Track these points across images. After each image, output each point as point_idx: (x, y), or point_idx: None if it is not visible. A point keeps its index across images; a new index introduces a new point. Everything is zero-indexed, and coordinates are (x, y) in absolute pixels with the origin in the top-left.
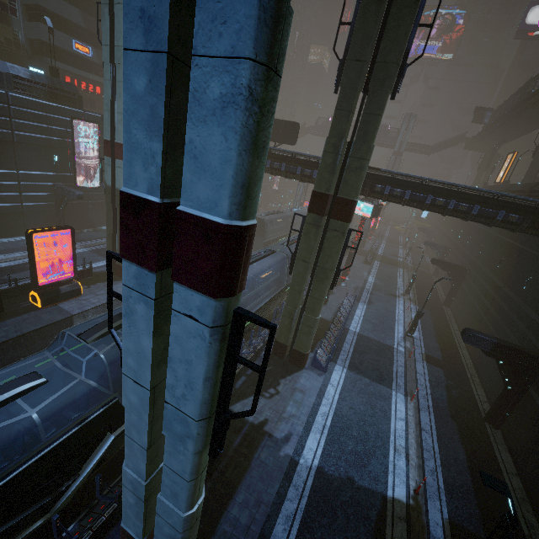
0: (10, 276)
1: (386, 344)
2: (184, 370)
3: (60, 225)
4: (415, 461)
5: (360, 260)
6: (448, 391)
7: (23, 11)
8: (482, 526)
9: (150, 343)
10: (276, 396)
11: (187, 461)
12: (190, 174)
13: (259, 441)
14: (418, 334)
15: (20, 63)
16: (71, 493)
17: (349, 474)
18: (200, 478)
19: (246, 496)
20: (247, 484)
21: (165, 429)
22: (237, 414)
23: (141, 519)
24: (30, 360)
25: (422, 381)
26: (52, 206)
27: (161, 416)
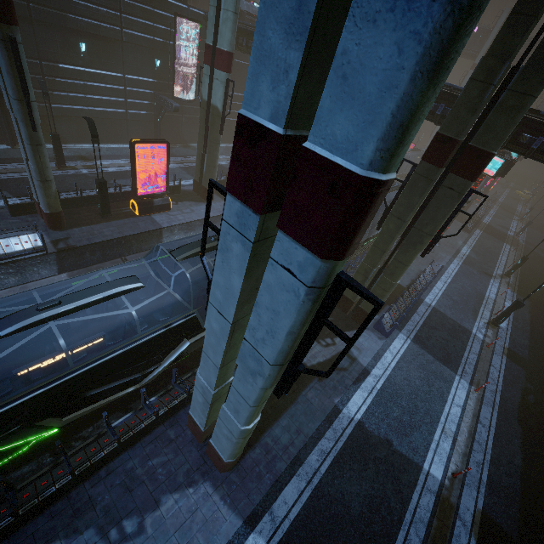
0: (116, 182)
1: (464, 326)
2: (269, 318)
3: (156, 137)
4: (462, 449)
5: (458, 225)
6: (524, 394)
7: None
8: (517, 529)
9: (240, 283)
10: (332, 346)
11: (253, 392)
12: (331, 101)
13: (309, 382)
14: (507, 325)
15: None
16: (154, 376)
17: (388, 437)
18: (261, 406)
19: (289, 423)
20: (291, 413)
21: (239, 360)
22: (311, 371)
23: (205, 415)
24: (129, 260)
25: (495, 375)
26: (151, 116)
27: (235, 345)
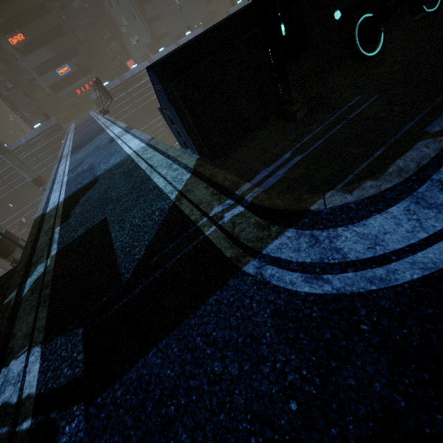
0: None
1: None
2: None
3: None
4: None
5: None
6: None
7: (36, 74)
8: None
9: None
10: None
11: None
12: None
13: None
14: None
15: (57, 104)
16: None
17: None
18: None
19: None
20: None
21: None
22: None
23: None
24: None
25: None
26: None
27: None
